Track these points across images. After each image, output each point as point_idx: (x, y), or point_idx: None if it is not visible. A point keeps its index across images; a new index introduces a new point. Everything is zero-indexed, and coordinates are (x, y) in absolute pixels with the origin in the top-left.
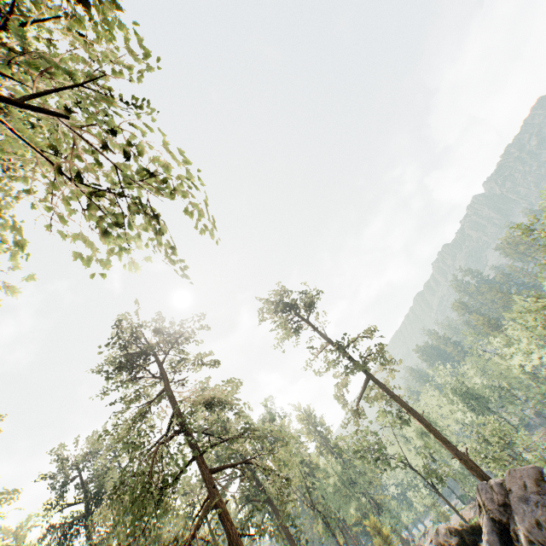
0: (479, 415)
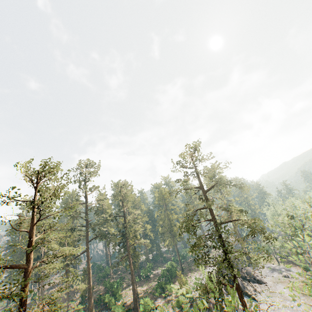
0: None
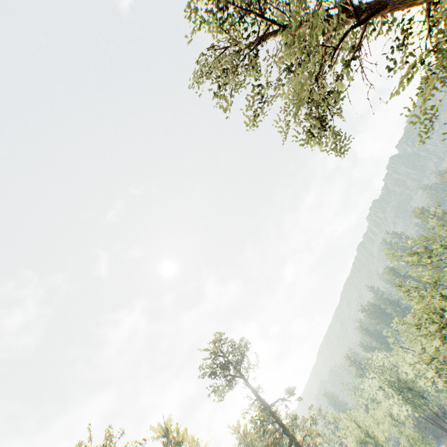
0: (414, 406)
